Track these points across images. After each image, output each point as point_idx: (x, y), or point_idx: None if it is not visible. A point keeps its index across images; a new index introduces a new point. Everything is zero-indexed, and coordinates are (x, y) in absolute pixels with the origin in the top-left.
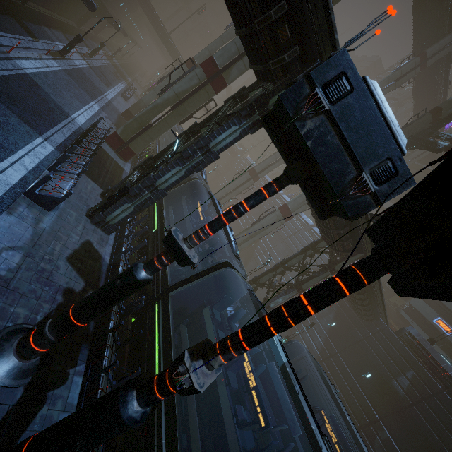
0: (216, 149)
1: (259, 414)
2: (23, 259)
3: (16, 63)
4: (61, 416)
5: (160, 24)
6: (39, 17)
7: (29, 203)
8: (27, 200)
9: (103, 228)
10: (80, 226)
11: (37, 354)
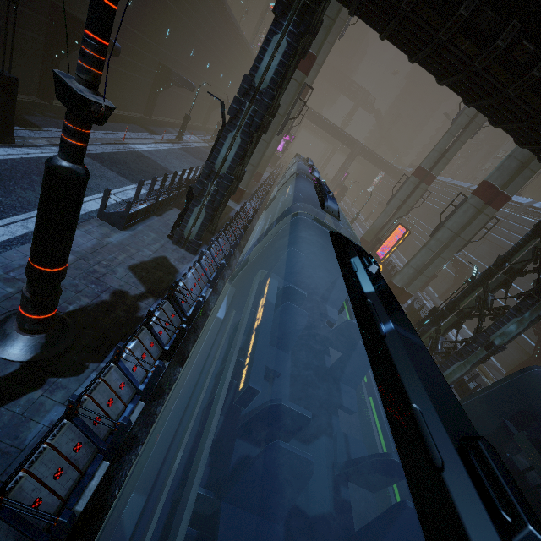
0: (265, 84)
1: (244, 368)
2: (76, 260)
3: (129, 146)
4: (57, 408)
5: None
6: (164, 123)
7: (102, 223)
8: (100, 221)
9: (186, 247)
10: (158, 245)
11: (30, 324)
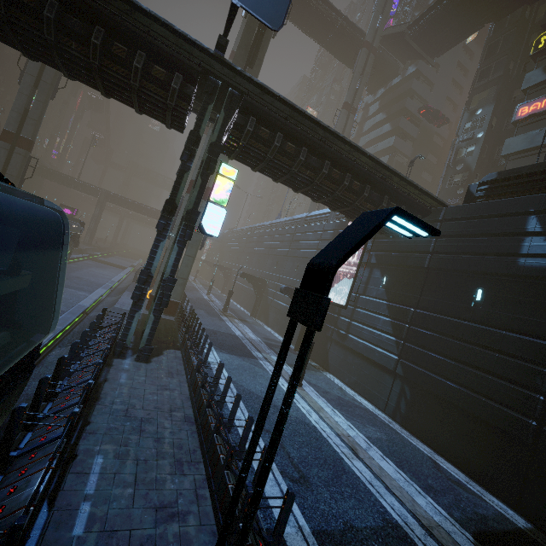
0: None
1: None
2: None
3: None
4: None
5: (60, 175)
6: None
7: None
8: None
9: None
10: None
11: None
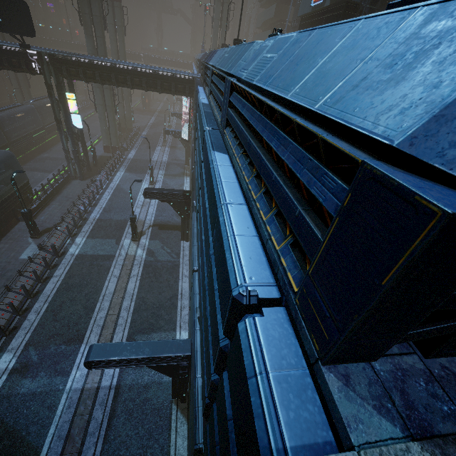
0: None
1: None
2: None
3: None
4: None
5: (58, 41)
6: None
7: None
8: None
9: None
10: None
11: None
